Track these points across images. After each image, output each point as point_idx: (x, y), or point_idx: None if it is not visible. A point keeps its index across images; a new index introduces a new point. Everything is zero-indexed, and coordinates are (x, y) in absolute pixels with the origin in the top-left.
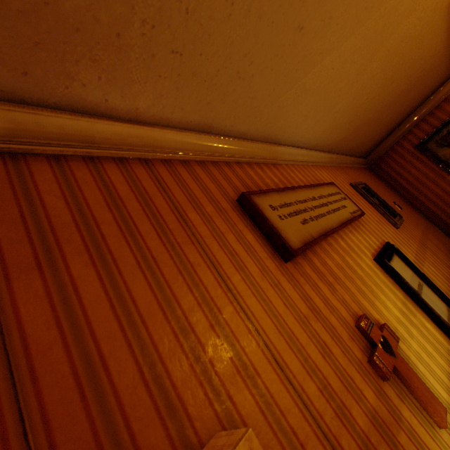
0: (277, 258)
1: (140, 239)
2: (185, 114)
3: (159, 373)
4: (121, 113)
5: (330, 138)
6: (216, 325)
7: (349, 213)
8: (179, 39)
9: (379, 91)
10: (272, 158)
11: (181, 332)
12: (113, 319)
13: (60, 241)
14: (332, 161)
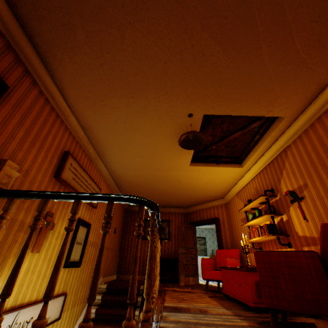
0: (54, 173)
1: (34, 126)
2: (84, 120)
3: (6, 148)
4: (69, 102)
5: (120, 179)
6: (23, 159)
7: None
8: (99, 112)
9: (144, 183)
10: (93, 159)
11: (17, 150)
12: (11, 131)
13: (22, 107)
14: (114, 188)
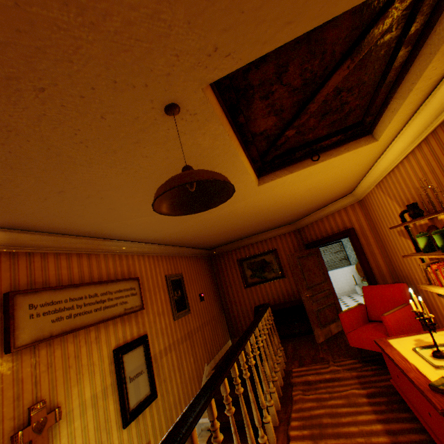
0: (1, 349)
1: None
2: None
3: None
4: None
5: (166, 240)
6: None
7: (124, 309)
8: None
9: (204, 229)
10: (91, 249)
11: None
12: None
13: None
14: (168, 251)
